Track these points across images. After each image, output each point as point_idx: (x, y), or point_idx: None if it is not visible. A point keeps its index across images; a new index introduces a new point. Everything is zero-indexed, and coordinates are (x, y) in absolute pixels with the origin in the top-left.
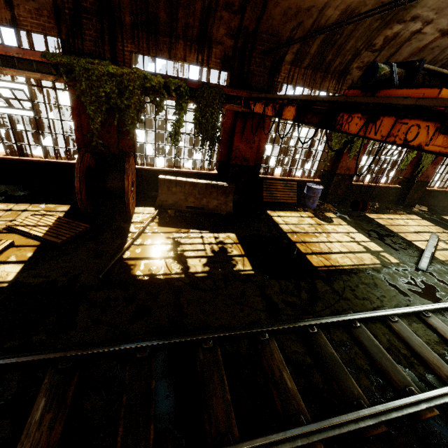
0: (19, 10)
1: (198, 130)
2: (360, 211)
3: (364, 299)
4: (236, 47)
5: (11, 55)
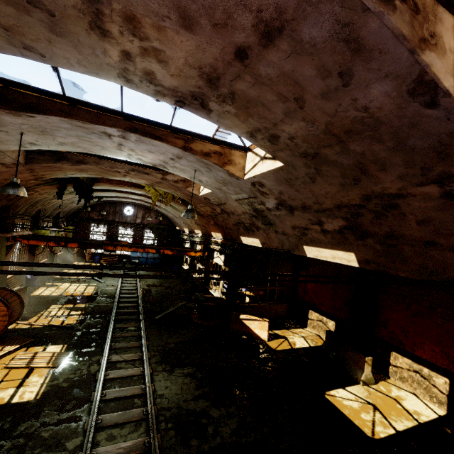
0: None
1: None
2: (51, 277)
3: (111, 293)
4: None
5: None
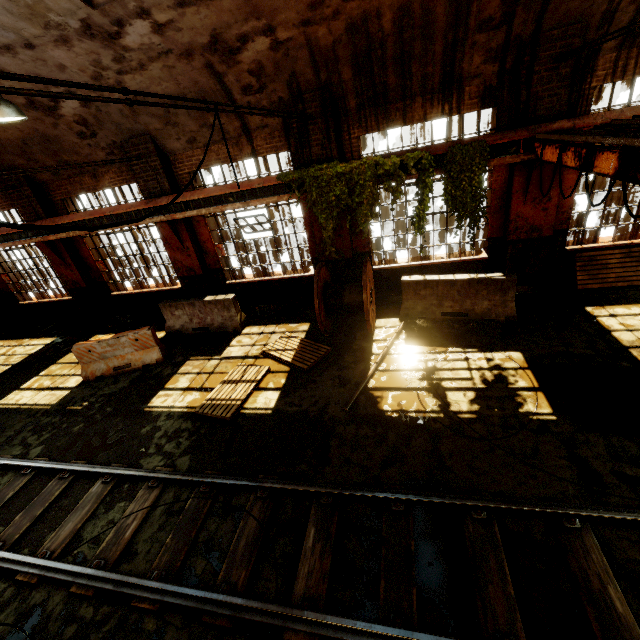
0: (257, 141)
1: (451, 208)
2: None
3: None
4: (504, 70)
5: (254, 188)
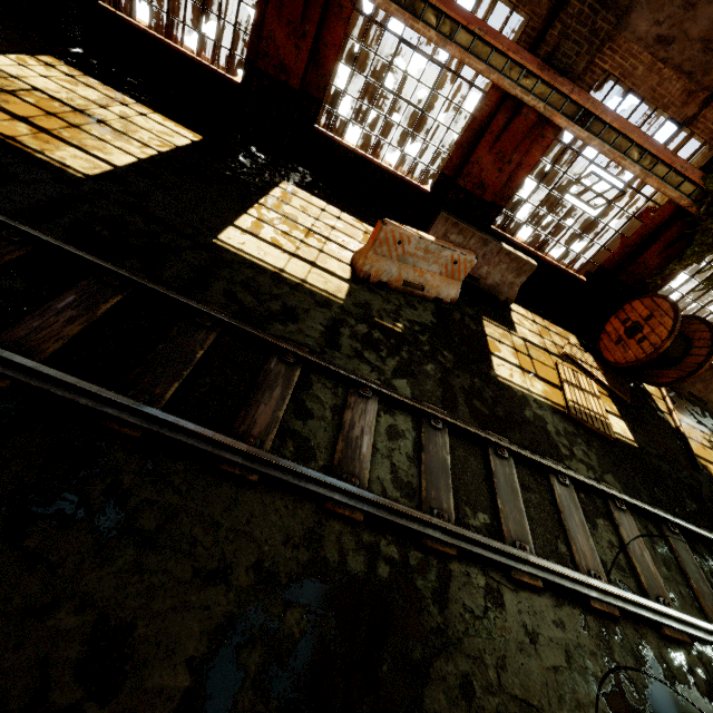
0: (710, 110)
1: None
2: None
3: None
4: None
5: (674, 166)
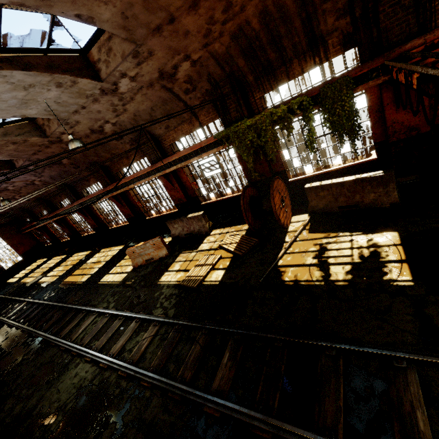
0: (201, 117)
1: (332, 130)
2: None
3: None
4: (355, 18)
5: (202, 146)
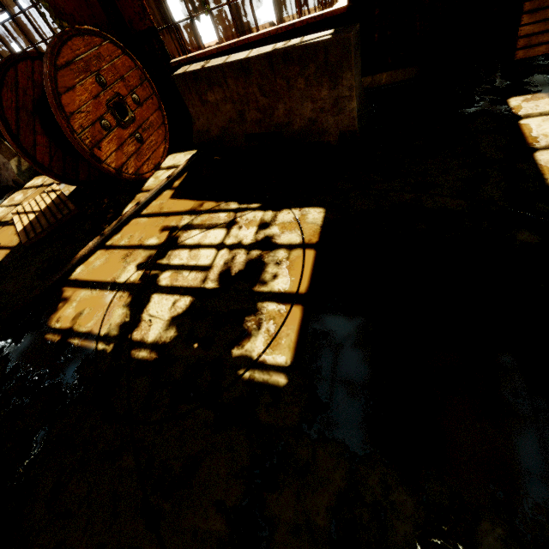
0: None
1: None
2: None
3: None
4: None
5: None
